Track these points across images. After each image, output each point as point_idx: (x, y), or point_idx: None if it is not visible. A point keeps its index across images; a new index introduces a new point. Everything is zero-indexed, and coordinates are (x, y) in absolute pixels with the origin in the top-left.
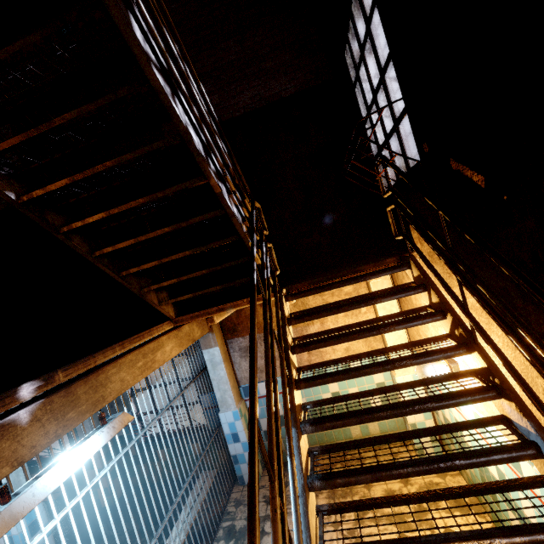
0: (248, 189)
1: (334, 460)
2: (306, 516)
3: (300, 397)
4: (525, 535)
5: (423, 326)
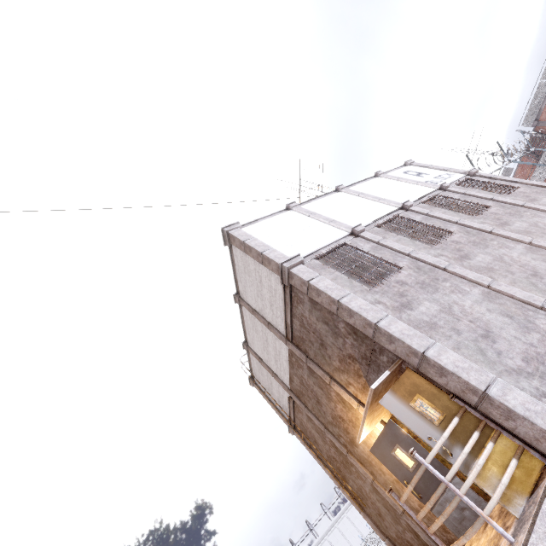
0: None
1: None
2: None
3: None
4: None
5: None
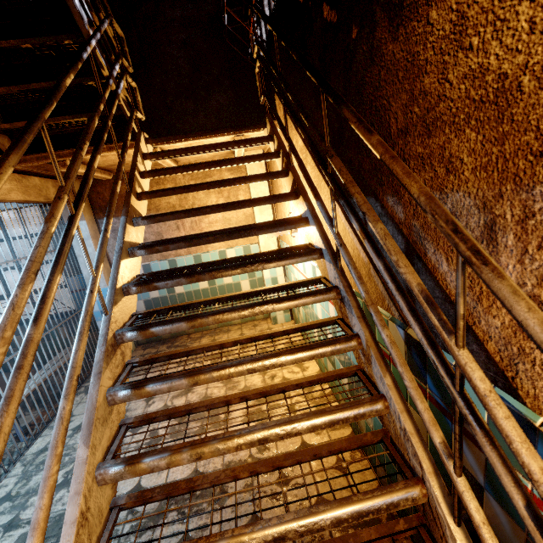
0: (110, 12)
1: (205, 334)
2: (118, 263)
3: (143, 212)
4: (279, 258)
5: (283, 205)
